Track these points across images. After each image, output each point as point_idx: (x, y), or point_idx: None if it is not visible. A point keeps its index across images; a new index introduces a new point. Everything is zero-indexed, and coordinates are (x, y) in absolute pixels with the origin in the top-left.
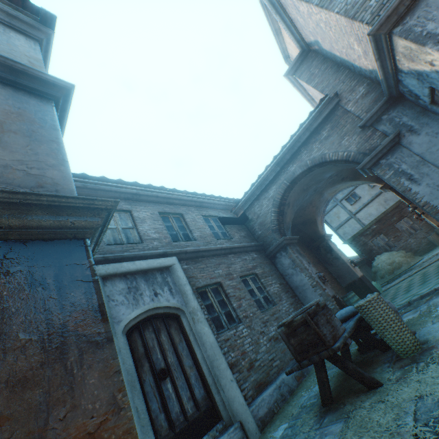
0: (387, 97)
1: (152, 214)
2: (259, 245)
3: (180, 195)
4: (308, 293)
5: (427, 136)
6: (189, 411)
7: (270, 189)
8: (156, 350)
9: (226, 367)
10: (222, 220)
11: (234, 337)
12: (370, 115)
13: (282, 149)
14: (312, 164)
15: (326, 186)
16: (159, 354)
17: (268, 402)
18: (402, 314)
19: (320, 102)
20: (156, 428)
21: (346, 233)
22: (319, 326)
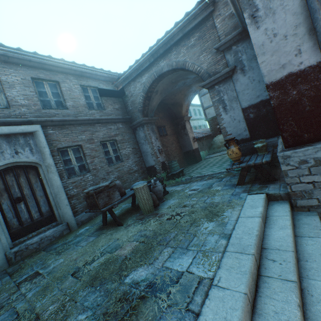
0: (242, 29)
1: (23, 79)
2: (127, 119)
3: (57, 62)
4: (148, 157)
5: (248, 79)
6: (35, 217)
7: (144, 76)
8: (14, 187)
9: (65, 198)
10: (100, 92)
11: (80, 181)
12: (224, 41)
13: (158, 42)
14: (176, 67)
15: (194, 82)
16: (17, 189)
17: (90, 214)
18: (182, 184)
19: (198, 5)
20: (10, 225)
21: (210, 114)
22: (98, 199)
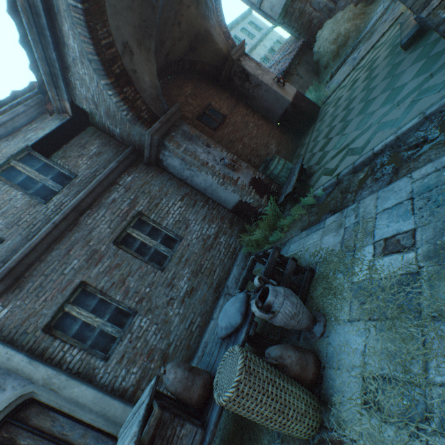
0: None
1: None
2: (129, 155)
3: None
4: (220, 193)
5: None
6: None
7: (65, 36)
8: None
9: (124, 409)
10: (40, 150)
11: (131, 345)
12: None
13: None
14: None
15: None
16: None
17: None
18: (327, 214)
19: None
20: None
21: (275, 6)
22: None
